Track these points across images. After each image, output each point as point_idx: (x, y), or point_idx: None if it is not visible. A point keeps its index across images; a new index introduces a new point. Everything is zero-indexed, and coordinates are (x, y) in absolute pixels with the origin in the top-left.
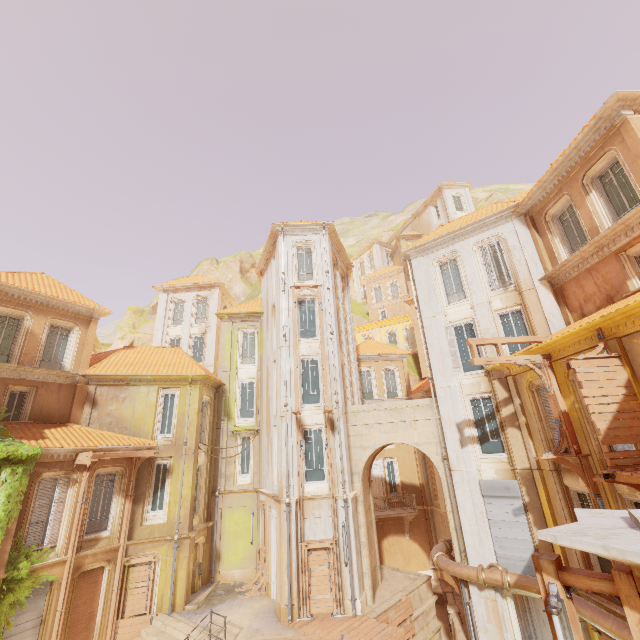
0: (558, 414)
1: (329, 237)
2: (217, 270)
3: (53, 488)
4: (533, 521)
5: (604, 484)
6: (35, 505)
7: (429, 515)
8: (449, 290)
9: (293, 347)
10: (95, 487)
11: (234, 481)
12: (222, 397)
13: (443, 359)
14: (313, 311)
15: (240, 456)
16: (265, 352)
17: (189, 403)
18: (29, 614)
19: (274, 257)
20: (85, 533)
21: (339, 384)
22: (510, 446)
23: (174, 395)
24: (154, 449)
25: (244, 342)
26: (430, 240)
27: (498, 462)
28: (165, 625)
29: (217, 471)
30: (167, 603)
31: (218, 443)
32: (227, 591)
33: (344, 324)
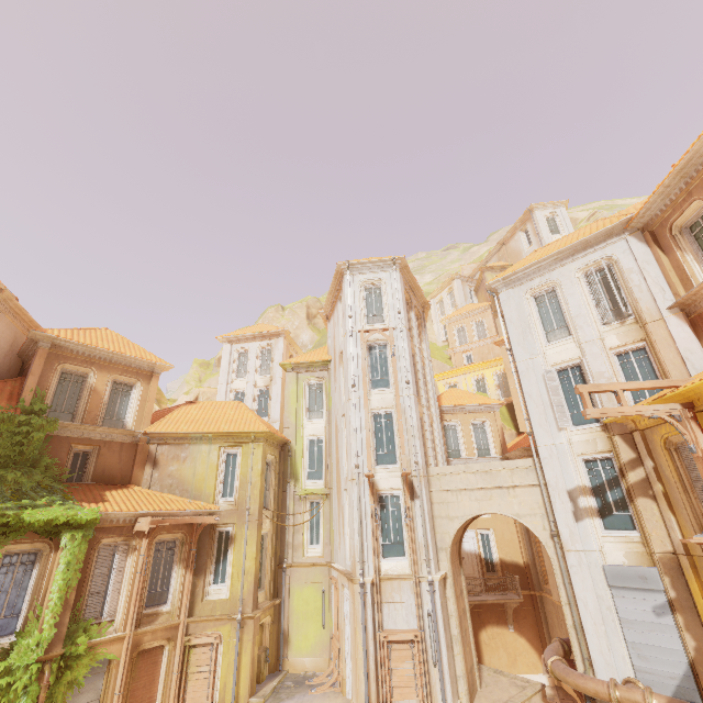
0: None
1: (400, 273)
2: (283, 317)
3: (113, 555)
4: (684, 624)
5: None
6: (94, 574)
7: (538, 603)
8: (548, 326)
9: (363, 399)
10: (155, 555)
11: (303, 552)
12: (288, 456)
13: (545, 410)
14: (385, 357)
15: (309, 523)
16: (333, 405)
17: (252, 463)
18: (87, 695)
19: (340, 299)
20: (144, 606)
21: (418, 441)
22: (643, 522)
23: (236, 454)
24: (216, 514)
25: (311, 394)
26: (521, 269)
27: (628, 542)
28: None
29: (284, 540)
30: (230, 693)
31: (284, 508)
32: (296, 683)
33: (422, 371)
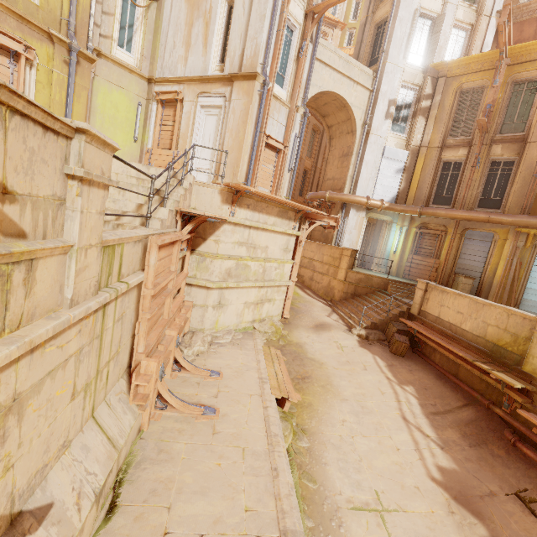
0: (492, 101)
1: None
2: None
3: None
4: (404, 178)
5: (486, 150)
6: None
7: None
8: None
9: None
10: None
11: (111, 48)
12: None
13: (403, 39)
14: None
15: (120, 17)
16: None
17: None
18: None
19: None
20: None
21: None
22: (415, 129)
23: None
24: None
25: None
26: None
27: (399, 139)
28: None
29: None
30: None
31: None
32: None
33: None
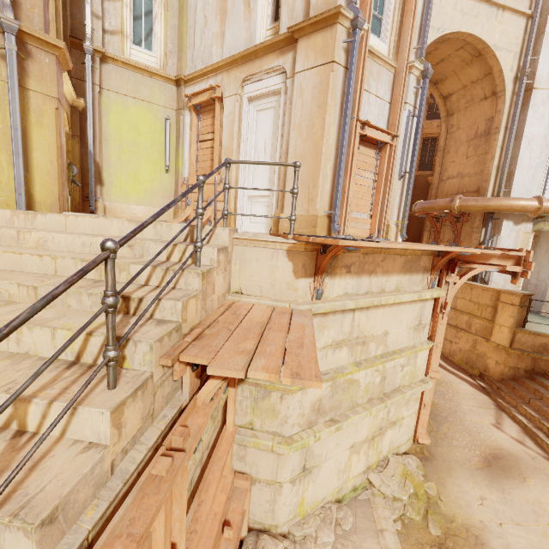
0: None
1: None
2: None
3: None
4: None
5: None
6: None
7: None
8: None
9: None
10: None
11: (122, 47)
12: None
13: None
14: None
15: (131, 2)
16: None
17: None
18: None
19: None
20: None
21: None
22: None
23: None
24: None
25: None
26: None
27: None
28: (28, 214)
29: None
30: (4, 192)
31: None
32: None
33: None
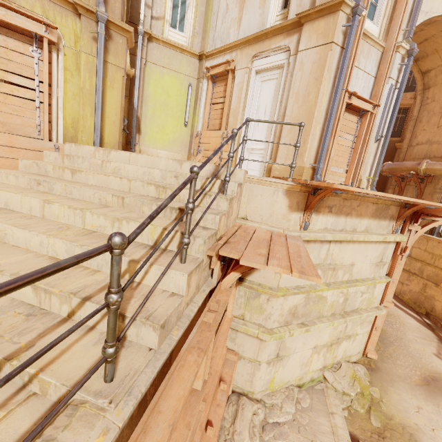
0: None
1: None
2: None
3: None
4: None
5: None
6: None
7: None
8: None
9: None
10: None
11: (163, 29)
12: None
13: None
14: None
15: None
16: None
17: None
18: None
19: None
20: None
21: None
22: None
23: None
24: None
25: None
26: None
27: None
28: (106, 150)
29: None
30: (86, 134)
31: None
32: None
33: None
